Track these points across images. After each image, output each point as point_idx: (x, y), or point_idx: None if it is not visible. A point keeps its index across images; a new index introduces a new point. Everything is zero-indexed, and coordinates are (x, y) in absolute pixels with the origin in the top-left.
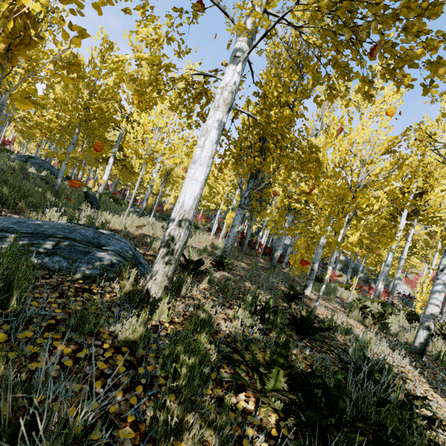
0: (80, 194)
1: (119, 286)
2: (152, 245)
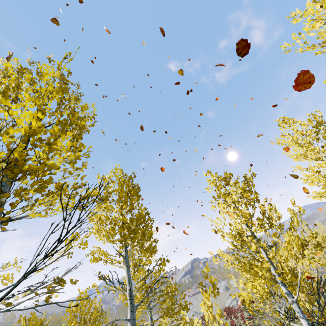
0: None
1: None
2: None
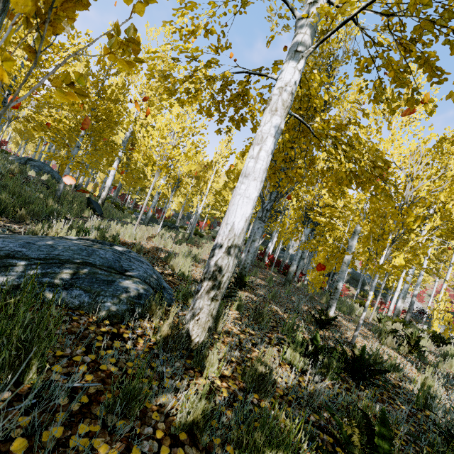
0: (83, 200)
1: (149, 323)
2: (170, 263)
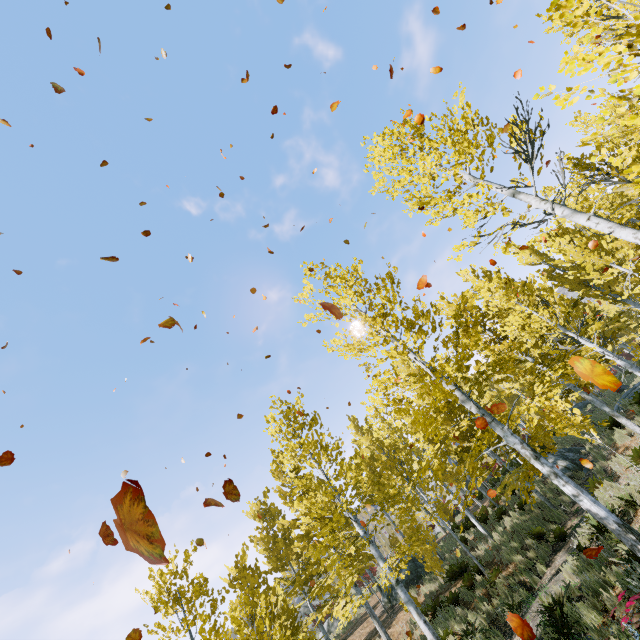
0: (612, 393)
1: None
2: None
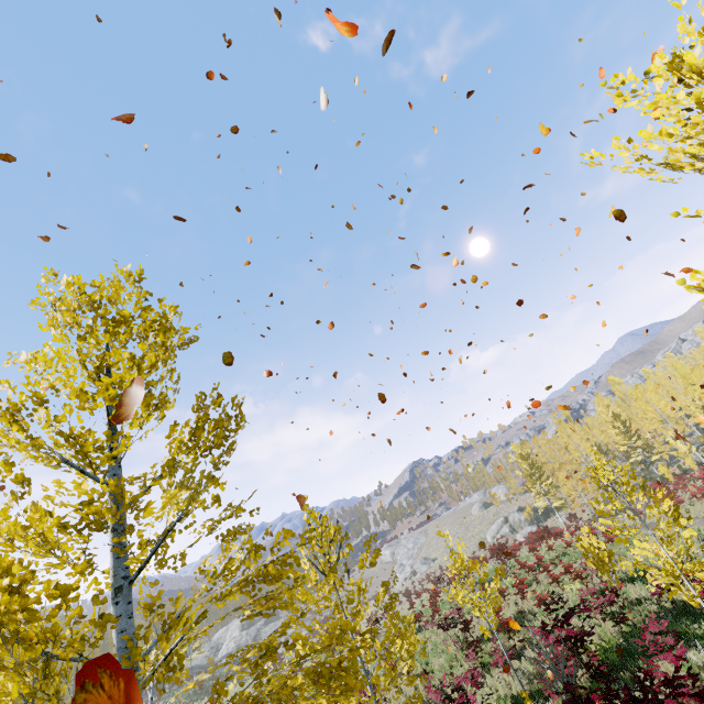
0: None
1: None
2: None
